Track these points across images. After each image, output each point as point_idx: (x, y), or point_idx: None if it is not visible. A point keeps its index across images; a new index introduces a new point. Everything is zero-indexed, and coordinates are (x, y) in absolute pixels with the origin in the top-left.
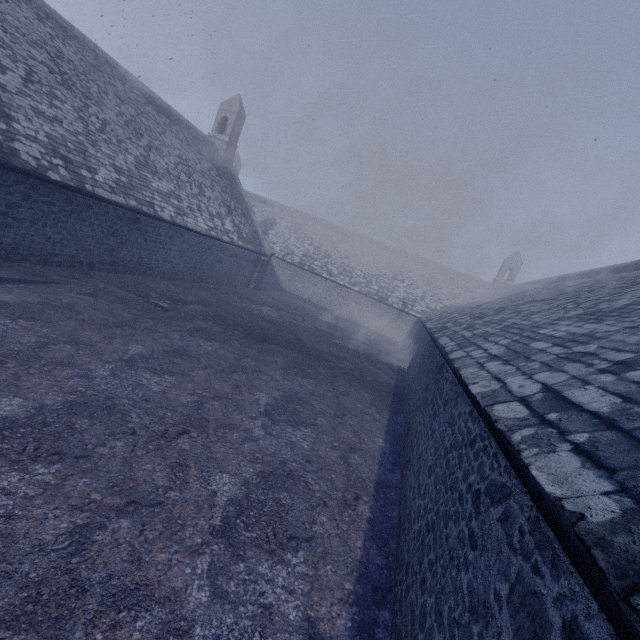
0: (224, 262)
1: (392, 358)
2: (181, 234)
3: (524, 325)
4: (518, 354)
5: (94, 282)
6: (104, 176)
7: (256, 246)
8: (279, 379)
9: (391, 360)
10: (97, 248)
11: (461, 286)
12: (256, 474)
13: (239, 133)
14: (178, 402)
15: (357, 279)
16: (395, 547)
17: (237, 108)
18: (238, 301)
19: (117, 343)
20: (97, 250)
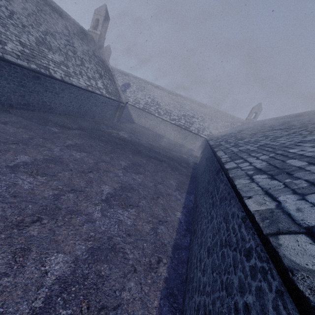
0: (98, 106)
1: (190, 160)
2: (69, 88)
3: (274, 145)
4: (280, 169)
5: (10, 115)
6: (12, 47)
7: (117, 97)
8: (120, 175)
9: (189, 161)
10: (13, 94)
11: (229, 121)
12: (86, 250)
13: (106, 29)
14: (41, 196)
15: (173, 117)
16: (182, 301)
17: (104, 13)
18: (105, 128)
19: (9, 154)
20: (13, 96)
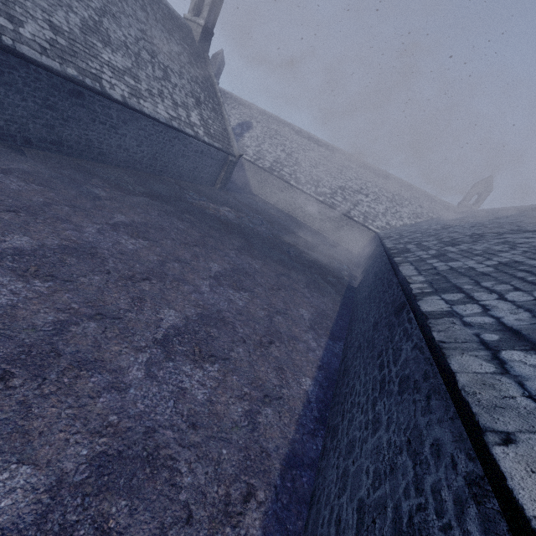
0: (188, 157)
1: (344, 271)
2: (137, 119)
3: None
4: None
5: (21, 159)
6: (33, 32)
7: (224, 145)
8: (204, 291)
9: (343, 273)
10: (32, 122)
11: (425, 206)
12: (89, 460)
13: (216, 17)
14: (27, 323)
15: (323, 189)
16: None
17: None
18: (196, 198)
19: None
20: (32, 124)
